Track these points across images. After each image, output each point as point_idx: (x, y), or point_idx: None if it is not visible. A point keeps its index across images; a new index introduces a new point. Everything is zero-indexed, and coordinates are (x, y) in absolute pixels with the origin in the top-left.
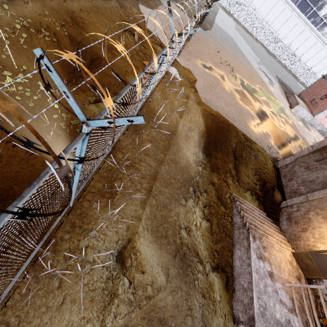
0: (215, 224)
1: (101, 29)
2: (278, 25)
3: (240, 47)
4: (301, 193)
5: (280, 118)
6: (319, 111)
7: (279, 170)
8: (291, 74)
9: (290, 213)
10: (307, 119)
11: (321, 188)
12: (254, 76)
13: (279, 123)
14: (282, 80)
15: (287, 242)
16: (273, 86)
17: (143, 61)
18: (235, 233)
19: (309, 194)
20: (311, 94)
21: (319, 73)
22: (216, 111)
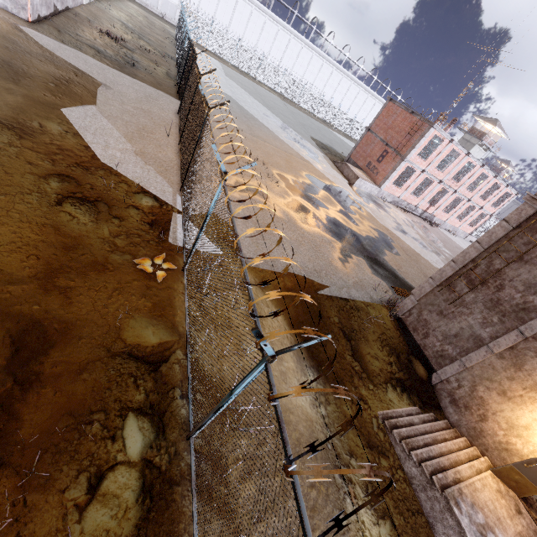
0: (394, 509)
1: (1, 235)
2: (278, 55)
3: (249, 110)
4: (451, 357)
5: (353, 215)
6: (383, 179)
7: (403, 320)
8: (320, 121)
9: (452, 392)
10: (374, 192)
11: (475, 346)
12: (291, 157)
13: (357, 226)
14: (319, 140)
15: (469, 443)
16: (317, 159)
17: (135, 260)
18: (422, 499)
19: (464, 359)
20: (363, 156)
21: (349, 111)
22: (290, 276)
